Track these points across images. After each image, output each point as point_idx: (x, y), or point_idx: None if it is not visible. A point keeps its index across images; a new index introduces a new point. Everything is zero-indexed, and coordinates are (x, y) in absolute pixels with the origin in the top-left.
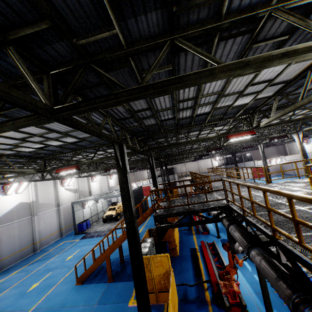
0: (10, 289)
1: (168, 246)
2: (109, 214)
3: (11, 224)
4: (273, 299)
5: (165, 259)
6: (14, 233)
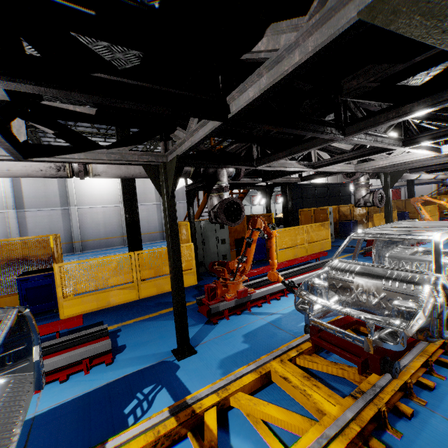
0: (158, 247)
1: (265, 244)
2: (279, 217)
3: (177, 203)
4: (274, 340)
5: (186, 229)
6: (180, 212)
